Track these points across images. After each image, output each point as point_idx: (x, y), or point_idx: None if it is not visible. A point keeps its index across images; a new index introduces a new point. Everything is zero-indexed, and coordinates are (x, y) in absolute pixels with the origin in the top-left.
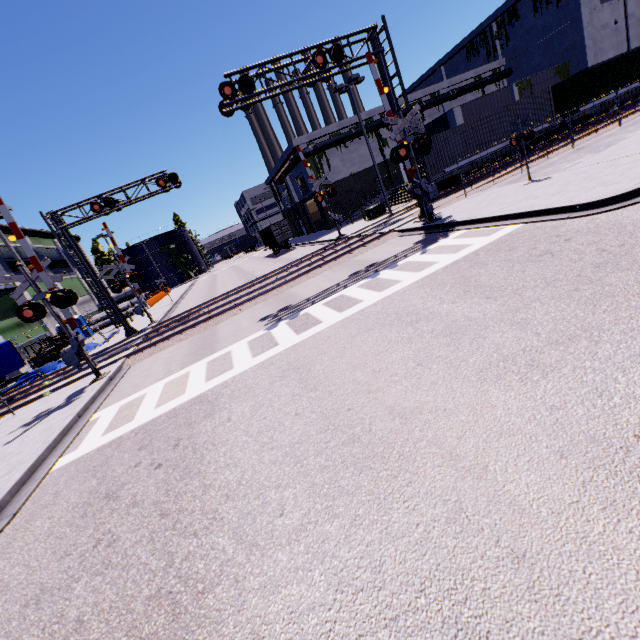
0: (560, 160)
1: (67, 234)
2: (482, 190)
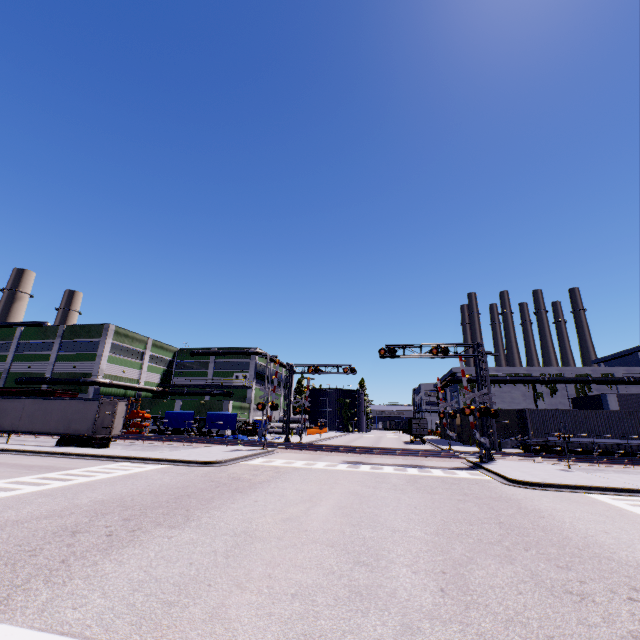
0: (635, 472)
1: (291, 376)
2: (551, 463)
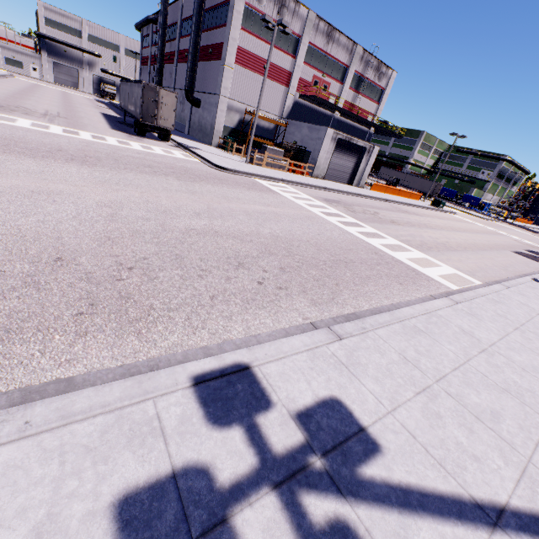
0: None
1: (526, 188)
2: None
